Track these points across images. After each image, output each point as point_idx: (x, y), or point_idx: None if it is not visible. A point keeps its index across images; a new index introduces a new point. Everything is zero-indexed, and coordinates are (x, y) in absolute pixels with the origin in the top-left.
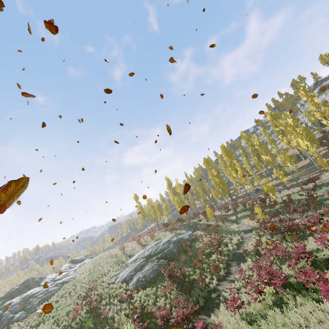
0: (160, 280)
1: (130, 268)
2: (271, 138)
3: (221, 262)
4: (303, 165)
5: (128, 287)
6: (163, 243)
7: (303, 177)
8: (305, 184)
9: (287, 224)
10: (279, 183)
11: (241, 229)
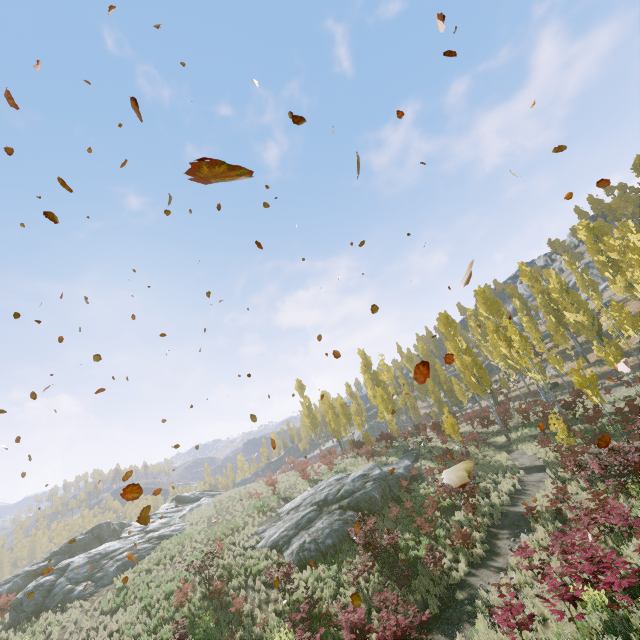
0: (345, 552)
1: (286, 522)
2: (586, 278)
3: (476, 529)
4: None
5: (281, 559)
6: (352, 480)
7: None
8: None
9: (631, 459)
10: (606, 372)
11: (519, 464)
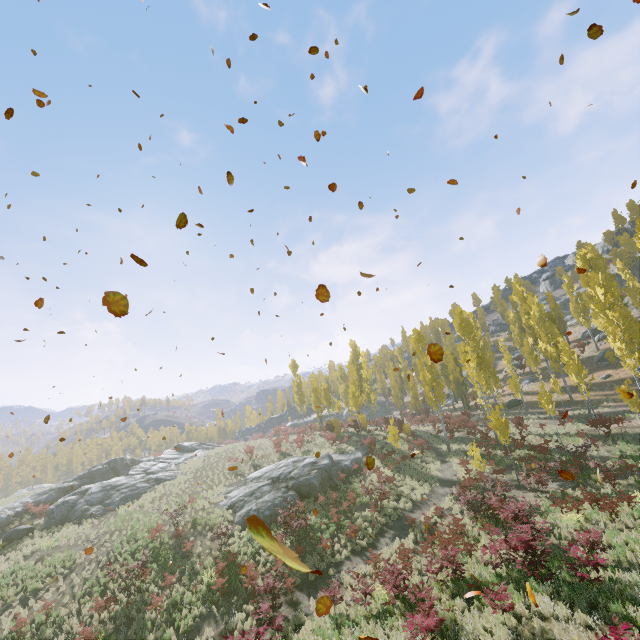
0: (277, 522)
1: (246, 489)
2: (580, 303)
3: (373, 525)
4: (625, 377)
5: (233, 518)
6: (303, 465)
7: (608, 405)
8: (592, 425)
9: (488, 501)
10: (563, 401)
11: (442, 475)
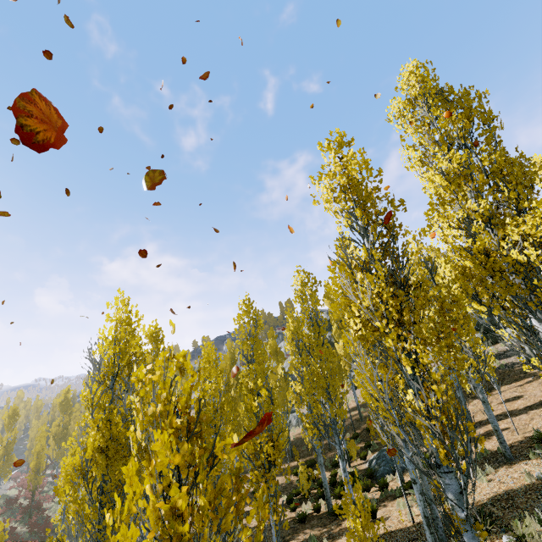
0: None
1: None
2: None
3: None
4: None
5: None
6: None
7: None
8: None
9: None
10: None
11: None
